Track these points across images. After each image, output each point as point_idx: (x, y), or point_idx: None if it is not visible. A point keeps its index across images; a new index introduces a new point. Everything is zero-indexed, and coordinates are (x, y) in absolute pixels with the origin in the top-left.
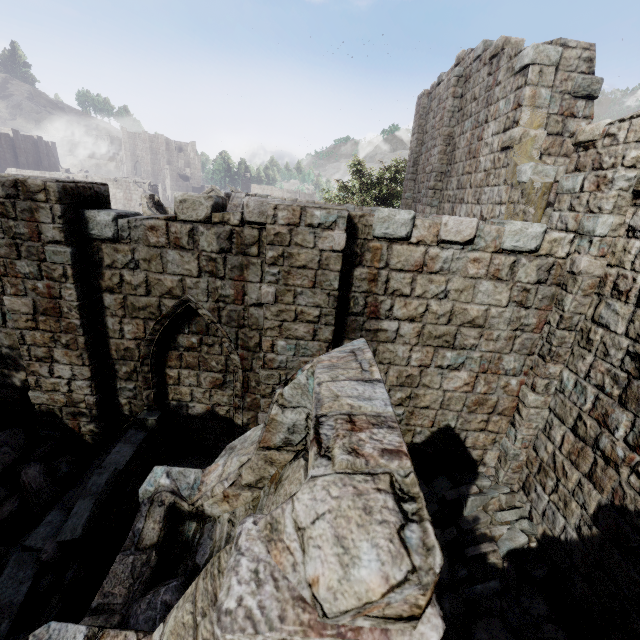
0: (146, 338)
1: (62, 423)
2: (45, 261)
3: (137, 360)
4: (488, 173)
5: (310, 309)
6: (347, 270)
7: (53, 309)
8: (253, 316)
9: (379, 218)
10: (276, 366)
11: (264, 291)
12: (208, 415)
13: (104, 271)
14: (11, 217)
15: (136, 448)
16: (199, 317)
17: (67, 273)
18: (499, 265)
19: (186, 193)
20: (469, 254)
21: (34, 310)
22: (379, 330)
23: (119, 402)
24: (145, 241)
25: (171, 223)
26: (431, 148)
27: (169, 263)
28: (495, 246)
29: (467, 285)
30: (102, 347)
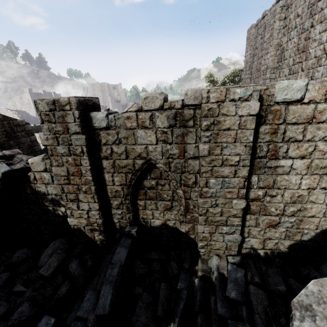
0: (127, 184)
1: (85, 235)
2: (71, 145)
3: (122, 197)
4: (319, 58)
5: (232, 157)
6: (255, 128)
7: (77, 172)
8: (190, 165)
9: (280, 88)
10: (209, 196)
11: (201, 148)
12: (162, 226)
13: (102, 147)
14: (53, 122)
15: (128, 250)
16: (155, 169)
17: (83, 150)
18: None
19: (147, 93)
20: None
21: (67, 173)
22: (278, 166)
23: (113, 221)
24: (124, 126)
25: (139, 113)
26: (264, 55)
27: (138, 138)
28: None
29: None
30: (103, 191)
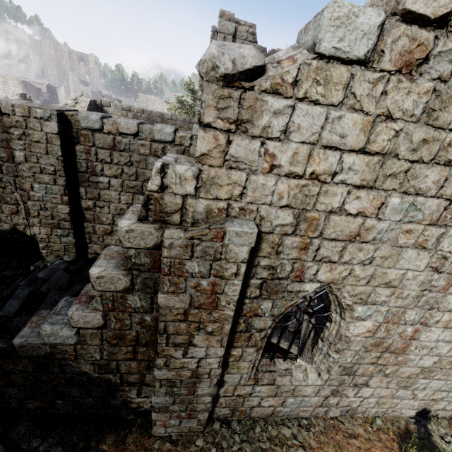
0: None
1: None
2: None
3: None
4: None
5: (48, 166)
6: (71, 146)
7: None
8: (22, 170)
9: (81, 117)
10: (37, 199)
11: (17, 154)
12: (13, 231)
13: None
14: None
15: None
16: None
17: None
18: (156, 149)
19: None
20: (138, 141)
21: None
22: (98, 182)
23: None
24: None
25: None
26: None
27: None
28: (151, 138)
29: (141, 159)
30: None
